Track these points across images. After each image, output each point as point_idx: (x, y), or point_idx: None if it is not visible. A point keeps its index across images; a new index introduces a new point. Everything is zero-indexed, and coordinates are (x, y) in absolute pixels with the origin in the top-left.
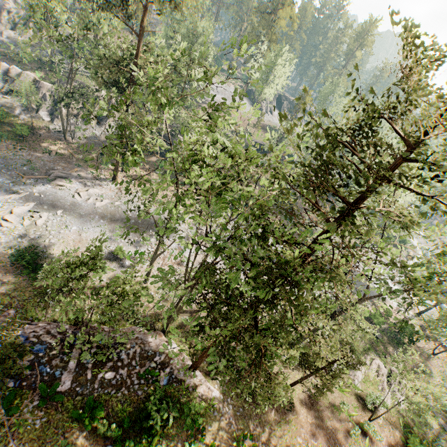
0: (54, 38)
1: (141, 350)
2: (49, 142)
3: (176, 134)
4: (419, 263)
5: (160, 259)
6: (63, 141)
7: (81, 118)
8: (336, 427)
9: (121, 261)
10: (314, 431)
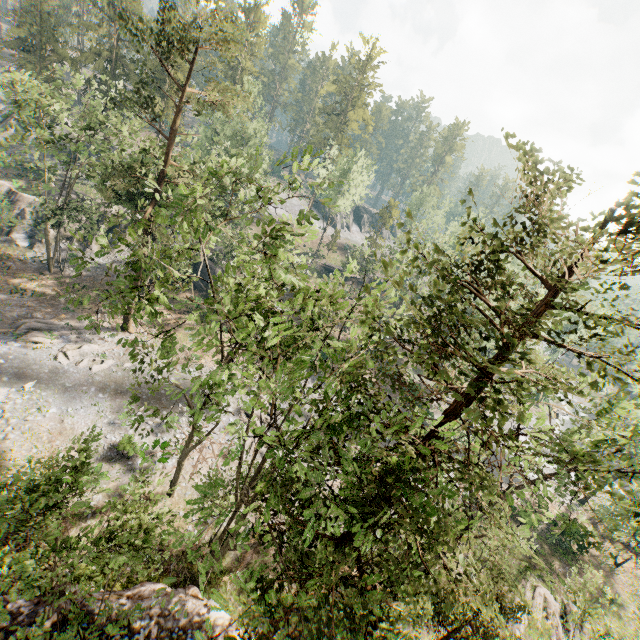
0: (44, 140)
1: (159, 630)
2: (23, 276)
3: (219, 260)
4: (574, 430)
5: (195, 451)
6: (46, 275)
7: (78, 241)
8: None
9: (129, 461)
10: None
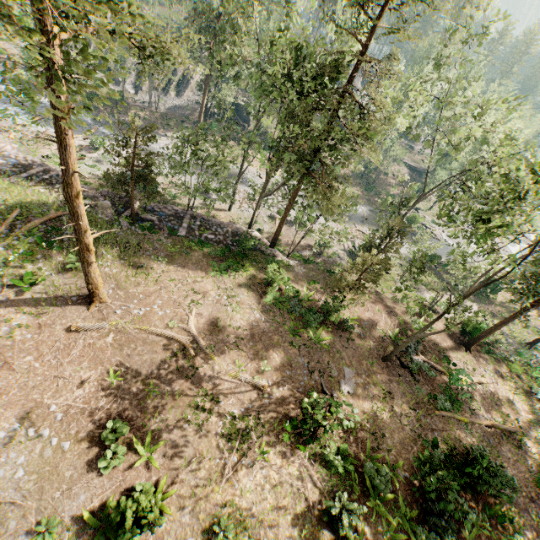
0: None
1: (232, 231)
2: (136, 109)
3: None
4: None
5: (240, 198)
6: (147, 110)
7: (161, 90)
8: (395, 307)
9: (208, 195)
10: (374, 302)
